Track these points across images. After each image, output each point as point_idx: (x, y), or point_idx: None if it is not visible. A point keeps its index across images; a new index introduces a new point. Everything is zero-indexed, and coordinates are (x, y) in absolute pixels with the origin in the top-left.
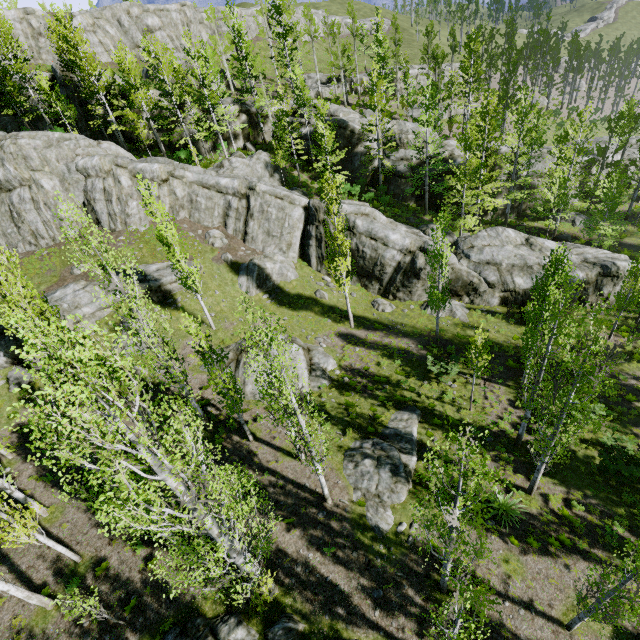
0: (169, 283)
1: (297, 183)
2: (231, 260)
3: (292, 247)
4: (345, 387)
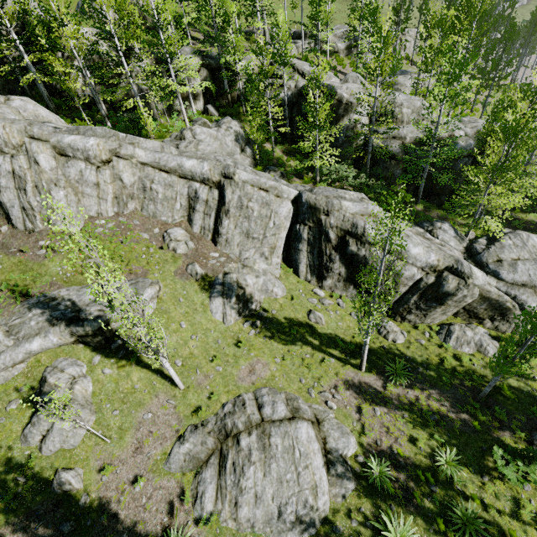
0: (114, 320)
1: (271, 160)
2: (200, 274)
3: (276, 250)
4: (378, 491)
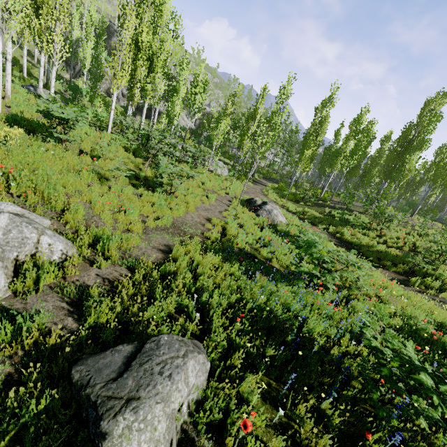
0: None
1: None
2: None
3: None
4: None
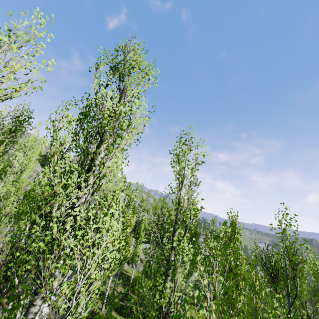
0: None
1: None
2: None
3: None
4: None
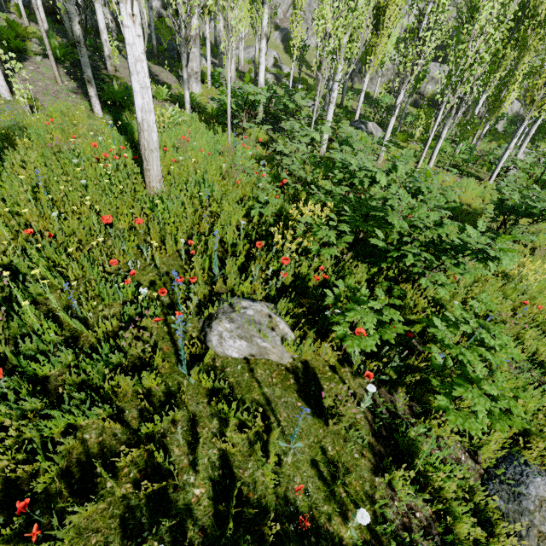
0: None
1: None
2: (277, 23)
3: (315, 36)
4: (285, 77)
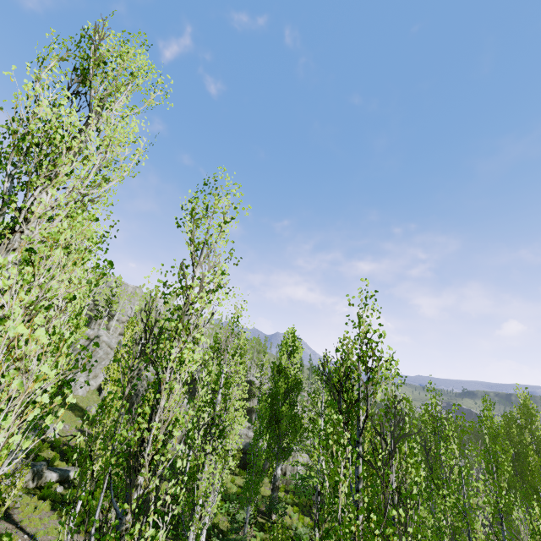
0: None
1: None
2: None
3: (97, 378)
4: (49, 446)
